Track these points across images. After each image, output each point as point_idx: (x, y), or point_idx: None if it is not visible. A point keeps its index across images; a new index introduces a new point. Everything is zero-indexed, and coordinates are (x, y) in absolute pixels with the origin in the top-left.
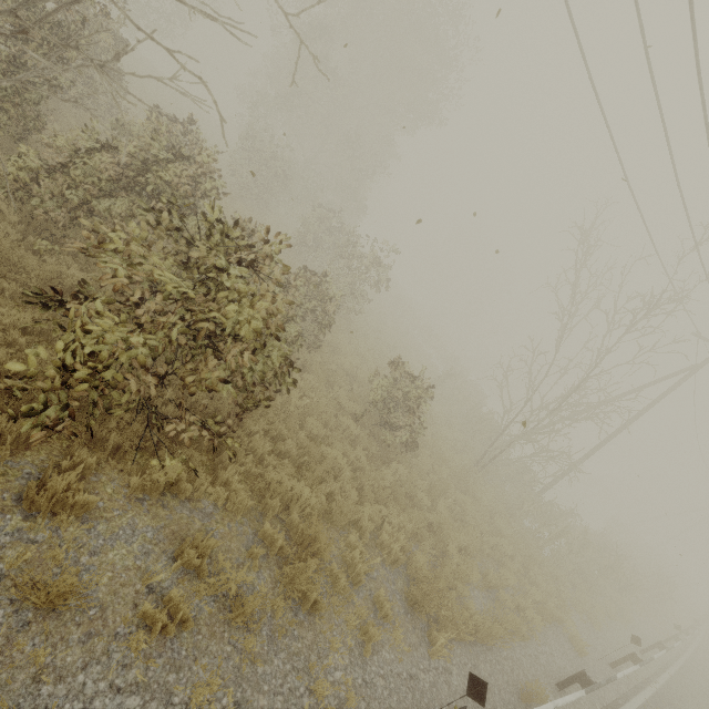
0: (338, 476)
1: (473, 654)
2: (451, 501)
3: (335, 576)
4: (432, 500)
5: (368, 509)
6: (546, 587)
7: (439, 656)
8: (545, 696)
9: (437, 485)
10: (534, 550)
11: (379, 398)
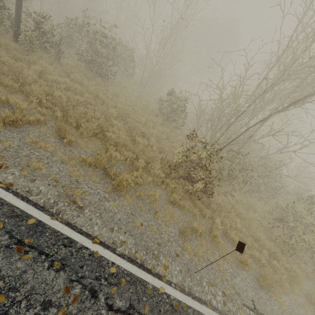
0: None
1: None
2: None
3: None
4: None
5: None
6: None
7: None
8: None
9: None
10: None
11: None
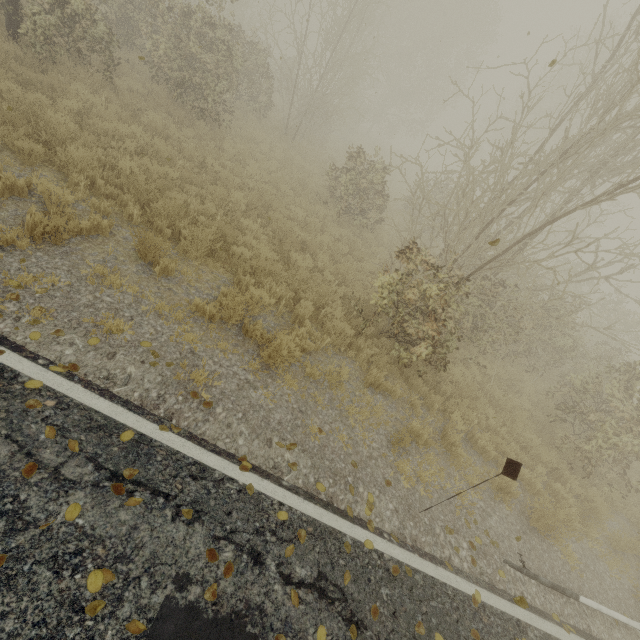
0: None
1: None
2: None
3: None
4: None
5: None
6: None
7: None
8: None
9: None
10: None
11: None
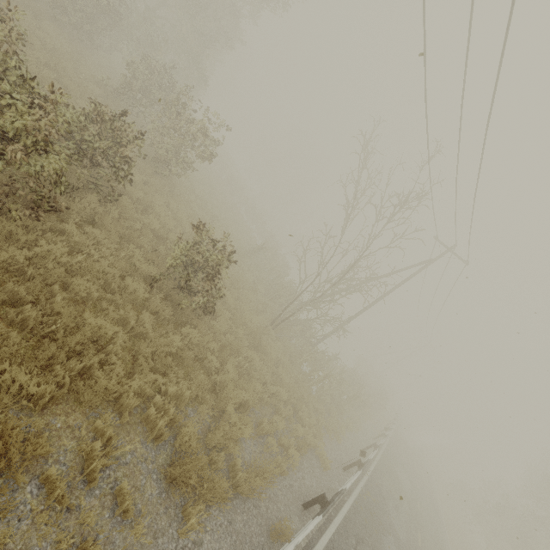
0: (109, 345)
1: (232, 509)
2: (242, 358)
3: (52, 484)
4: (222, 360)
5: (136, 382)
6: (309, 421)
7: (191, 529)
8: (290, 533)
9: (228, 347)
10: (305, 392)
11: (178, 262)
